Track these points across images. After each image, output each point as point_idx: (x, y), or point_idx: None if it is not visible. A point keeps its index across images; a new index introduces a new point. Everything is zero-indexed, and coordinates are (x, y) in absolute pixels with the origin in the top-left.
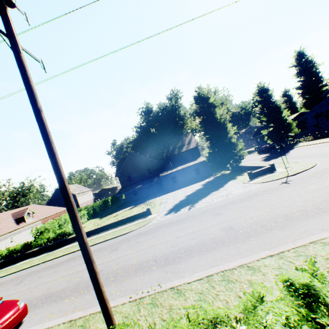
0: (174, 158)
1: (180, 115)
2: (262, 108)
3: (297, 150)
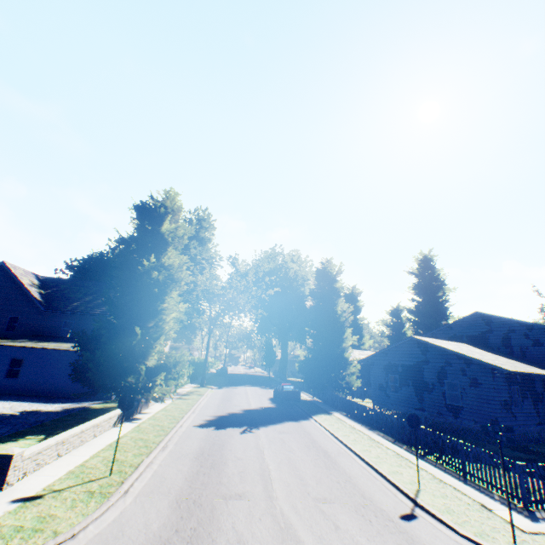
0: (87, 320)
1: (191, 254)
2: (315, 306)
3: (282, 430)
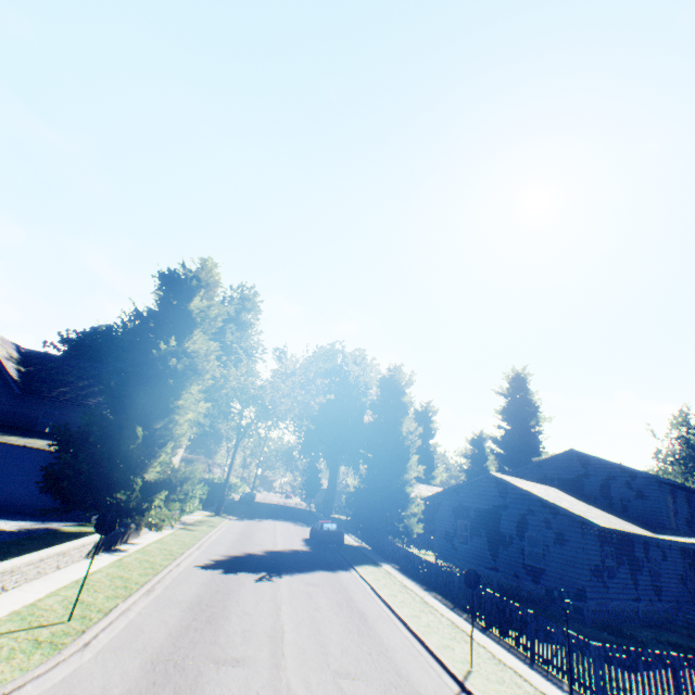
0: (76, 412)
1: (225, 341)
2: (375, 423)
3: (311, 582)
